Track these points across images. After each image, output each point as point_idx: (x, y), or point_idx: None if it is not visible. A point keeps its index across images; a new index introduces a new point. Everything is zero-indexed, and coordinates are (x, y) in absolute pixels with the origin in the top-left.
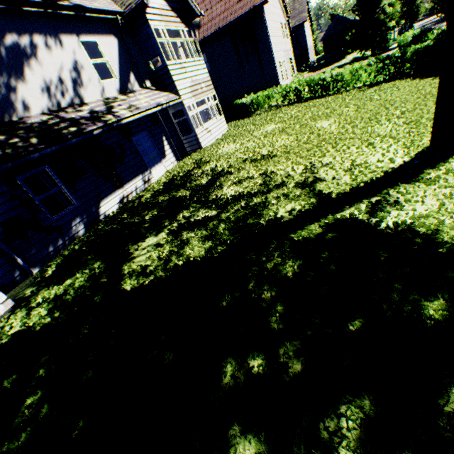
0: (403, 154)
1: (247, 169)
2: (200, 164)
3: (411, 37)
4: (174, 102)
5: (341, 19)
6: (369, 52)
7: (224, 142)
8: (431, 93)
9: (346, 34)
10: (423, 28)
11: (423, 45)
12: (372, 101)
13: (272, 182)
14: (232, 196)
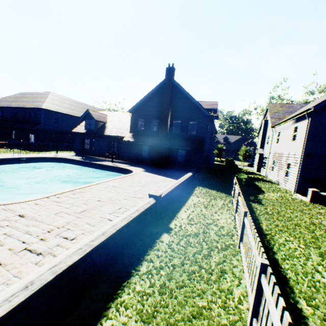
0: None
1: None
2: None
3: None
4: None
5: None
6: None
7: None
8: None
9: None
10: None
11: None
12: None
13: None
14: None
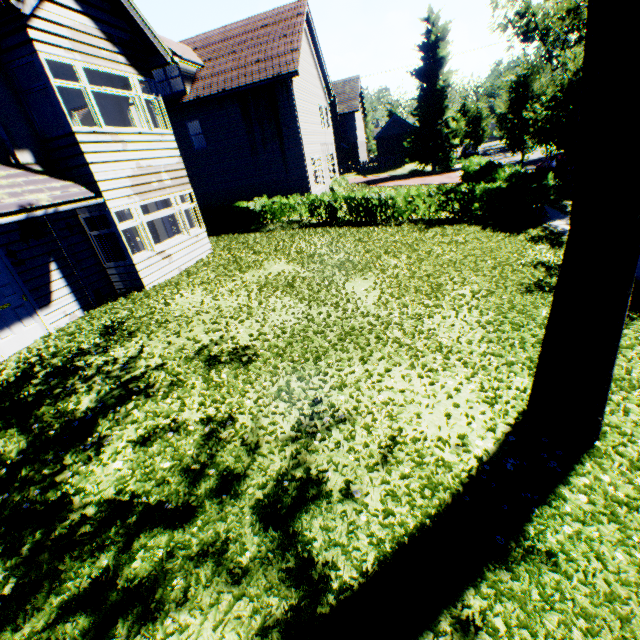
0: (484, 427)
1: (186, 388)
2: (112, 338)
3: (479, 166)
4: (76, 205)
5: (399, 120)
6: (430, 167)
7: (189, 284)
8: (510, 263)
9: (405, 139)
10: (492, 159)
11: (495, 185)
12: (432, 256)
13: (213, 469)
14: (99, 507)
